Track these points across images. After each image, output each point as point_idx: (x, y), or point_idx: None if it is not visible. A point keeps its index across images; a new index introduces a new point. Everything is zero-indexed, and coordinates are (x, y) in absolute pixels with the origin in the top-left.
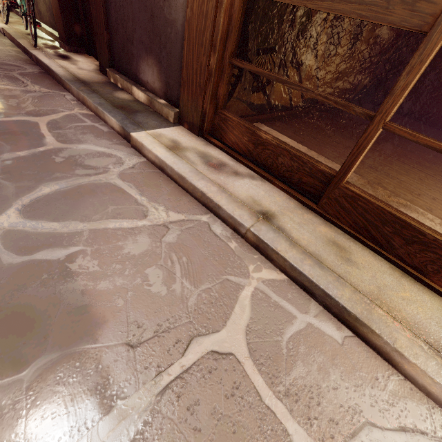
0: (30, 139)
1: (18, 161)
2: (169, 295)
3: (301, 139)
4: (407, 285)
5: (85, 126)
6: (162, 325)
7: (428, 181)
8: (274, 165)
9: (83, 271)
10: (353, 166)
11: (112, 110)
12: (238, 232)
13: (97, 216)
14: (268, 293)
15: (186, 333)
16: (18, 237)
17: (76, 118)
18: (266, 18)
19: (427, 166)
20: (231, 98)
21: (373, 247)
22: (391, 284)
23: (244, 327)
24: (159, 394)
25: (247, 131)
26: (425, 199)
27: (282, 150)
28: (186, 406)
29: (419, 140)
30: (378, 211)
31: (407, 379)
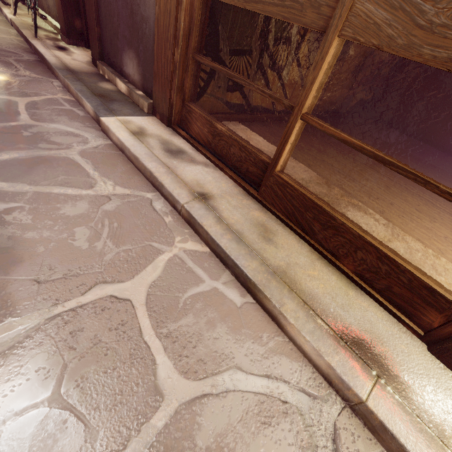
0: (5, 115)
1: None
2: (89, 250)
3: (275, 140)
4: (319, 266)
5: (63, 109)
6: (73, 271)
7: (394, 189)
8: (228, 155)
9: (16, 222)
10: (282, 154)
11: (91, 96)
12: (176, 209)
13: (46, 182)
14: (186, 260)
15: (92, 280)
16: None
17: (56, 102)
18: (237, 21)
19: (401, 177)
20: (204, 94)
21: (299, 232)
22: (302, 264)
23: (149, 282)
24: (49, 319)
25: (207, 123)
26: (382, 203)
27: (233, 140)
28: (69, 330)
29: (326, 130)
30: (301, 198)
31: (290, 341)
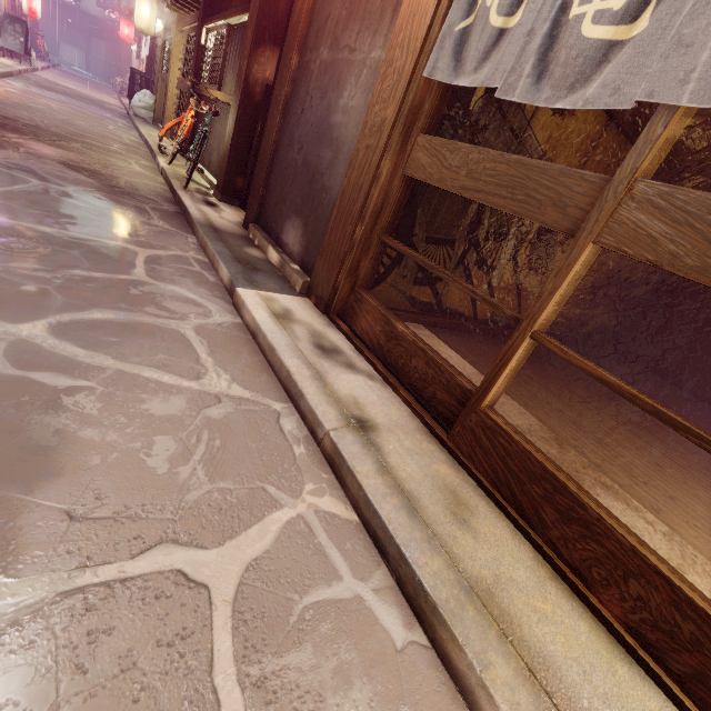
0: (116, 265)
1: (88, 281)
2: (166, 477)
3: (475, 359)
4: (555, 595)
5: (190, 270)
6: (131, 508)
7: (672, 472)
8: (406, 368)
9: (76, 409)
10: (496, 382)
11: (231, 261)
12: (315, 436)
13: (138, 359)
14: (316, 529)
15: (156, 532)
16: (28, 350)
17: (185, 260)
18: (441, 207)
19: (679, 452)
20: (382, 282)
21: (516, 518)
22: (523, 582)
23: (248, 559)
24: (63, 594)
25: (382, 319)
26: (655, 492)
27: (417, 349)
28: (89, 628)
29: (572, 359)
30: (523, 457)
31: None
